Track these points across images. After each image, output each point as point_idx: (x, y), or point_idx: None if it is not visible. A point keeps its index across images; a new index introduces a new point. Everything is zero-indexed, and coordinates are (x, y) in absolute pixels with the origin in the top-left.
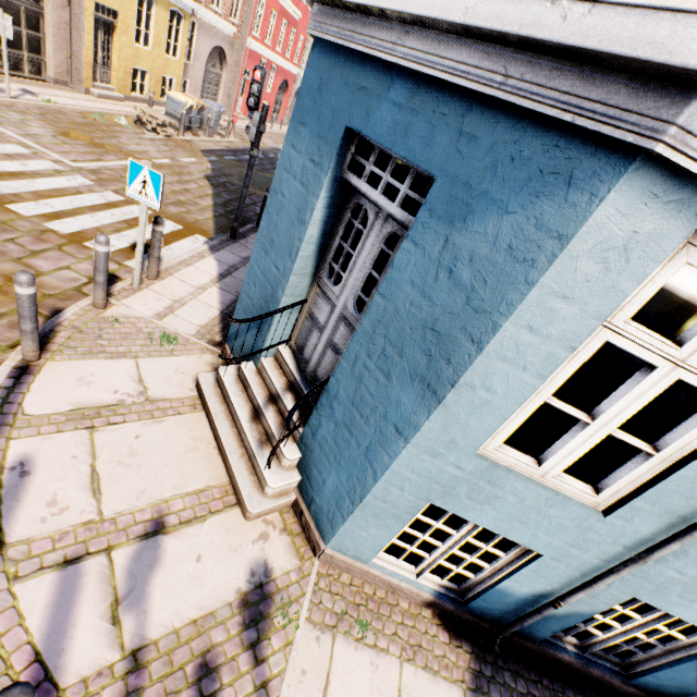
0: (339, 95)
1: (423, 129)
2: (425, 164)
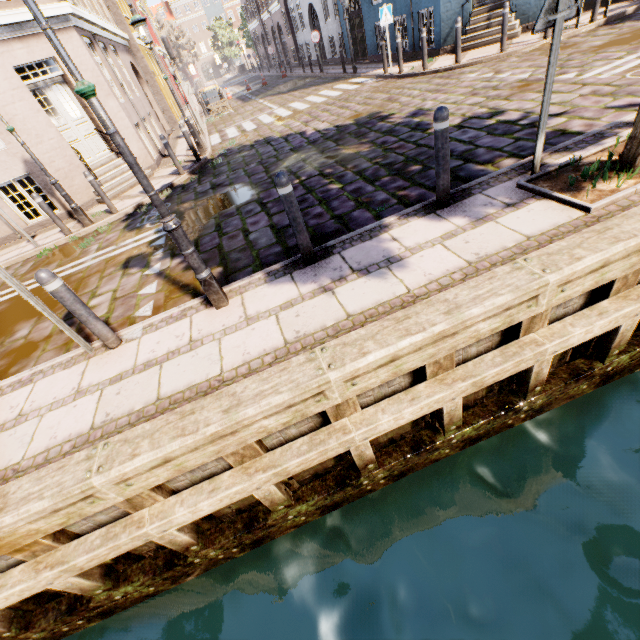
0: None
1: None
2: None
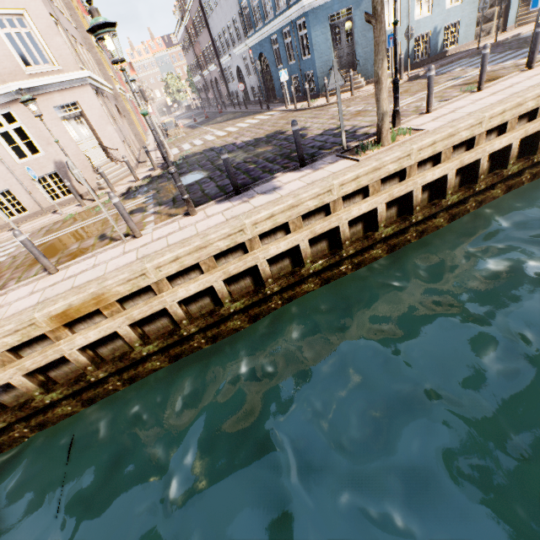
0: (322, 13)
1: (345, 3)
2: (349, 6)
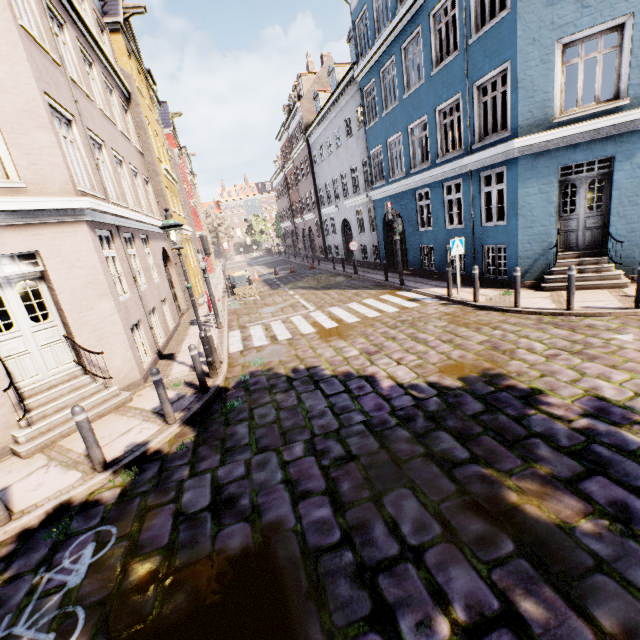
0: (547, 162)
1: (599, 149)
2: (607, 155)
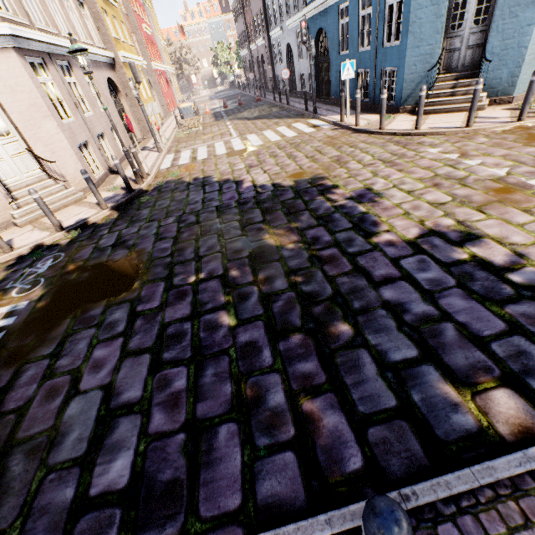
0: None
1: None
2: None
